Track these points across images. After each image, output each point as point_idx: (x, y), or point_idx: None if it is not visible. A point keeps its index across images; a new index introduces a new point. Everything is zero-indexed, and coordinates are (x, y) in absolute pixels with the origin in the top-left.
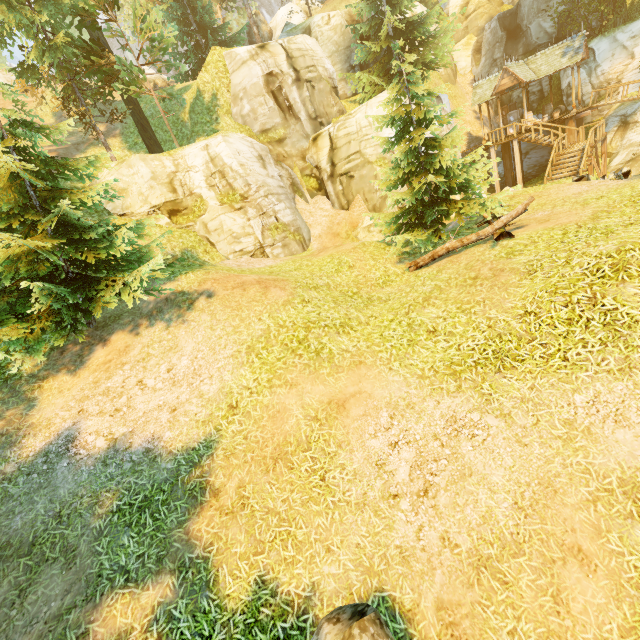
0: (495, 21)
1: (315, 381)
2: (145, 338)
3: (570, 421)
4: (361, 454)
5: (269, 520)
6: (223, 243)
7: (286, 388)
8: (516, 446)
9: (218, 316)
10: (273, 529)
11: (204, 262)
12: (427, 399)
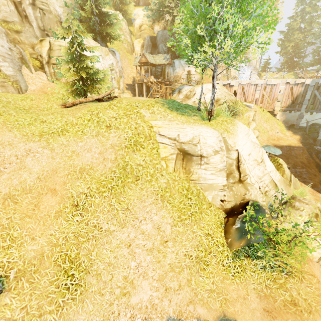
0: (149, 37)
1: None
2: None
3: (74, 151)
4: None
5: None
6: None
7: None
8: (50, 159)
9: None
10: None
11: None
12: (21, 143)
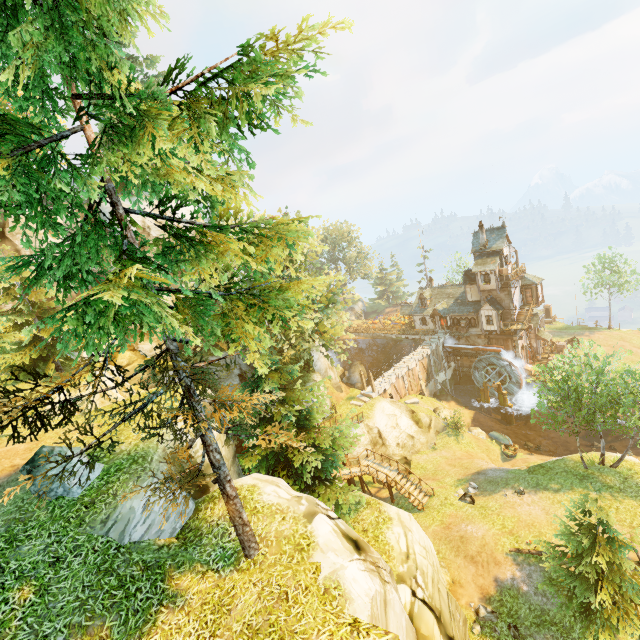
0: None
1: None
2: None
3: None
4: None
5: None
6: None
7: None
8: None
9: None
10: None
11: None
12: None
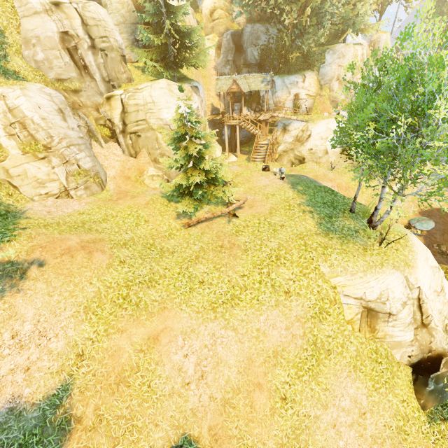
0: (229, 35)
1: (138, 326)
2: None
3: (258, 329)
4: (169, 365)
5: (120, 423)
6: (27, 187)
7: (119, 334)
8: (239, 344)
9: (53, 283)
10: (123, 427)
11: (8, 205)
12: (201, 325)
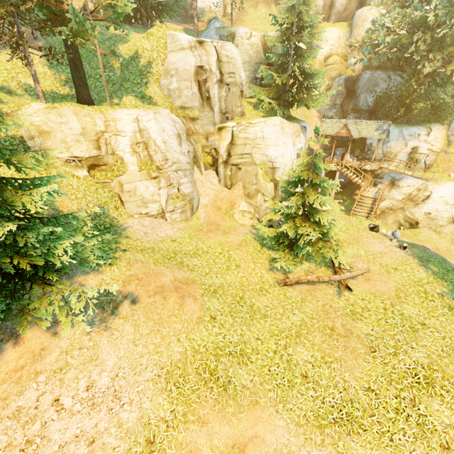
0: (343, 80)
1: (223, 421)
2: (64, 341)
3: None
4: None
5: None
6: (132, 203)
7: (198, 425)
8: None
9: (141, 329)
10: None
11: (113, 218)
12: (302, 449)
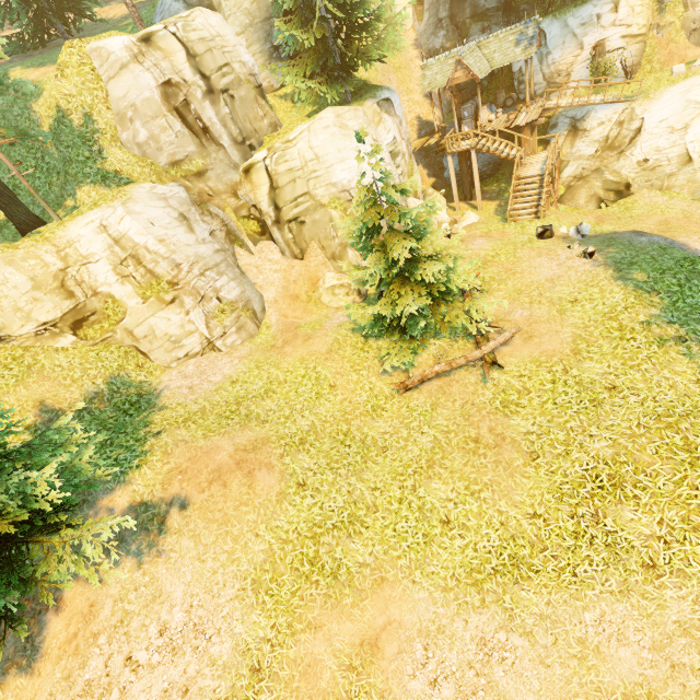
0: None
1: (341, 618)
2: (113, 587)
3: (582, 640)
4: None
5: None
6: (159, 350)
7: (311, 633)
8: (541, 668)
9: (203, 539)
10: None
11: (140, 384)
12: (455, 619)
